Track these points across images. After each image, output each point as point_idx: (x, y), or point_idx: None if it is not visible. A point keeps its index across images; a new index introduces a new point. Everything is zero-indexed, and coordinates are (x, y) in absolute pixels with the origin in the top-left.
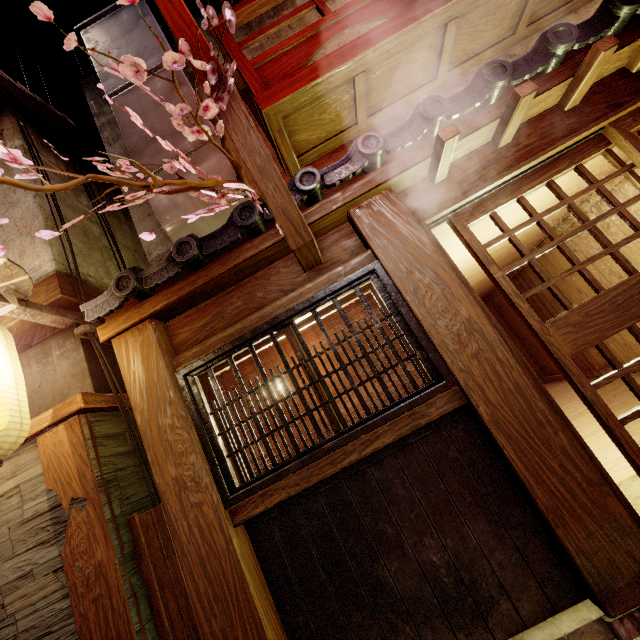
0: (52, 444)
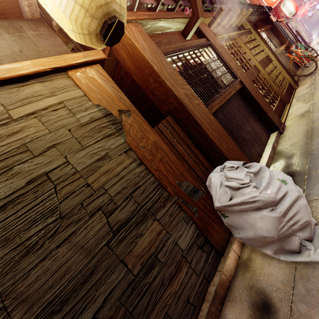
0: (85, 77)
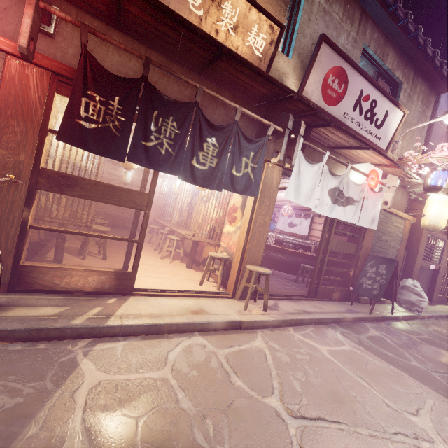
0: (407, 224)
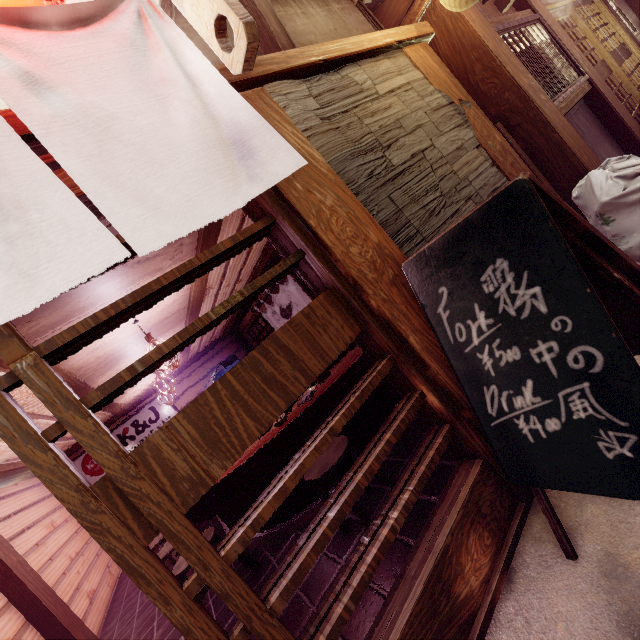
0: (419, 57)
